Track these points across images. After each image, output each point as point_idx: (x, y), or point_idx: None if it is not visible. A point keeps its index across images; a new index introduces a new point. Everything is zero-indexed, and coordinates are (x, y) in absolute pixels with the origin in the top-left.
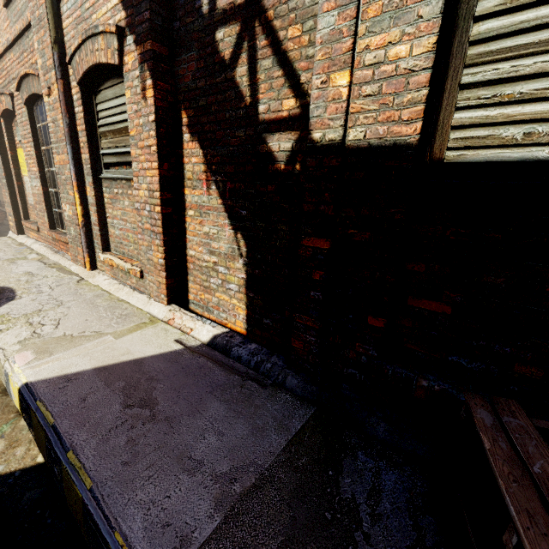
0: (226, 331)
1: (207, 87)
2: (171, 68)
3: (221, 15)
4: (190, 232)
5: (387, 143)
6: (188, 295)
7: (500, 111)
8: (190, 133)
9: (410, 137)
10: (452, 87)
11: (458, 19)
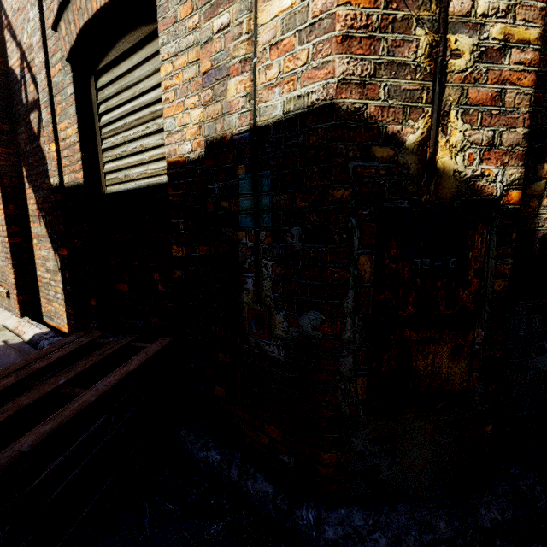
0: (47, 331)
1: (31, 151)
2: (14, 138)
3: (31, 105)
4: (37, 257)
5: (76, 184)
6: (42, 309)
7: (116, 163)
8: (28, 182)
9: (81, 180)
10: (100, 150)
11: (94, 115)
